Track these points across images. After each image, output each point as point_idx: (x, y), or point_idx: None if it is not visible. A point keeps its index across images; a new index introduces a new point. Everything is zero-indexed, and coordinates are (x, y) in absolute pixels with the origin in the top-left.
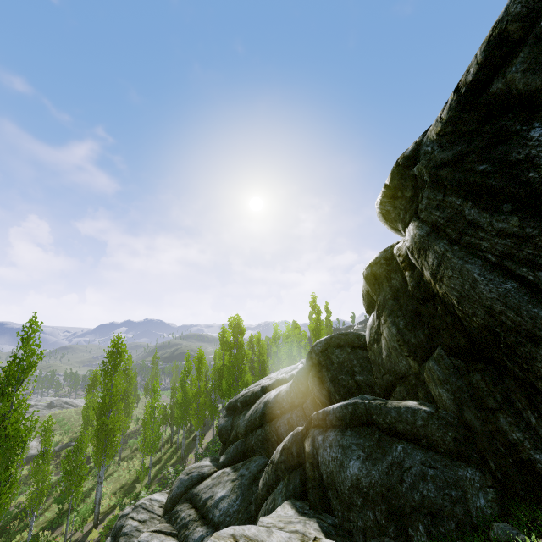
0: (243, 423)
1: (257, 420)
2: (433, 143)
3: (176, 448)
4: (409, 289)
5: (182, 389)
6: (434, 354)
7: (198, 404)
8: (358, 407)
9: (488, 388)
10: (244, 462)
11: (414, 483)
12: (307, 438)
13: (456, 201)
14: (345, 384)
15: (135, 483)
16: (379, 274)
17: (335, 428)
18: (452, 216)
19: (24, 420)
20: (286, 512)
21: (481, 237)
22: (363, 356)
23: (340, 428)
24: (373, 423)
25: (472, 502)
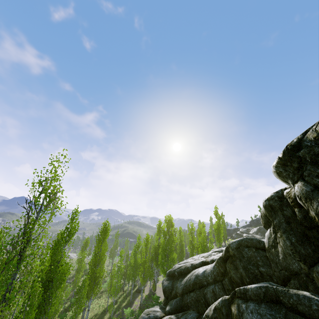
0: (180, 286)
1: (190, 286)
2: (311, 141)
3: (126, 295)
4: (298, 218)
5: (134, 256)
6: None
7: (144, 268)
8: (269, 289)
9: None
10: (182, 313)
11: None
12: (233, 304)
13: None
14: (253, 272)
15: (103, 315)
16: (274, 206)
17: (253, 301)
18: None
19: (67, 264)
20: None
21: None
22: (263, 255)
23: (257, 301)
24: (280, 302)
25: None
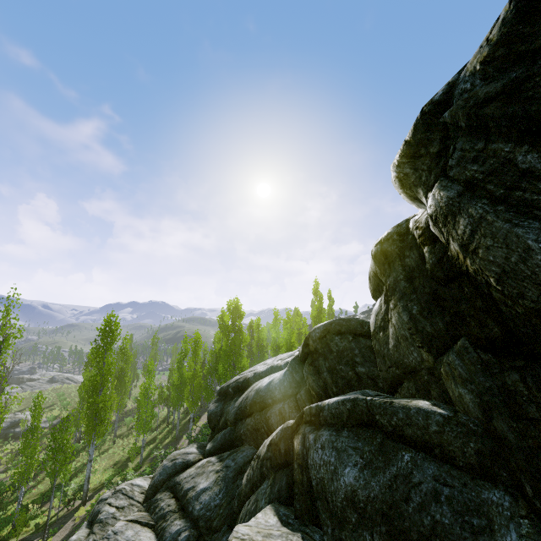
0: (233, 410)
1: (247, 408)
2: (474, 77)
3: (172, 428)
4: (427, 267)
5: (178, 370)
6: (455, 346)
7: (193, 386)
8: (358, 404)
9: (529, 392)
10: (231, 452)
11: (424, 503)
12: (297, 435)
13: (503, 148)
14: (344, 376)
15: (129, 461)
16: (391, 252)
17: (330, 427)
18: (497, 167)
19: None
20: (267, 520)
21: (540, 190)
22: (366, 346)
23: (336, 426)
24: (376, 425)
25: (500, 536)
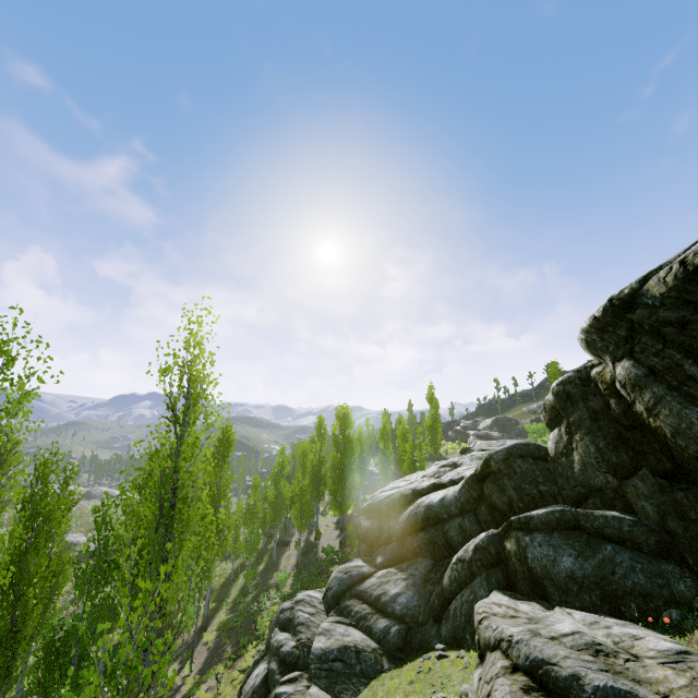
0: (398, 525)
1: (418, 523)
2: (654, 299)
3: (259, 554)
4: (612, 414)
5: (276, 486)
6: (638, 473)
7: (302, 504)
8: (566, 514)
9: (690, 503)
10: (408, 564)
11: (626, 573)
12: (508, 539)
13: (675, 355)
14: (529, 493)
15: (226, 589)
16: (573, 394)
17: (540, 531)
18: (672, 366)
19: None
20: (501, 598)
21: None
22: (545, 468)
23: (546, 531)
24: (581, 528)
25: (674, 587)
